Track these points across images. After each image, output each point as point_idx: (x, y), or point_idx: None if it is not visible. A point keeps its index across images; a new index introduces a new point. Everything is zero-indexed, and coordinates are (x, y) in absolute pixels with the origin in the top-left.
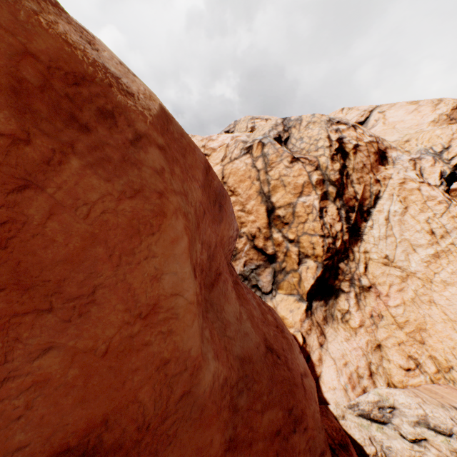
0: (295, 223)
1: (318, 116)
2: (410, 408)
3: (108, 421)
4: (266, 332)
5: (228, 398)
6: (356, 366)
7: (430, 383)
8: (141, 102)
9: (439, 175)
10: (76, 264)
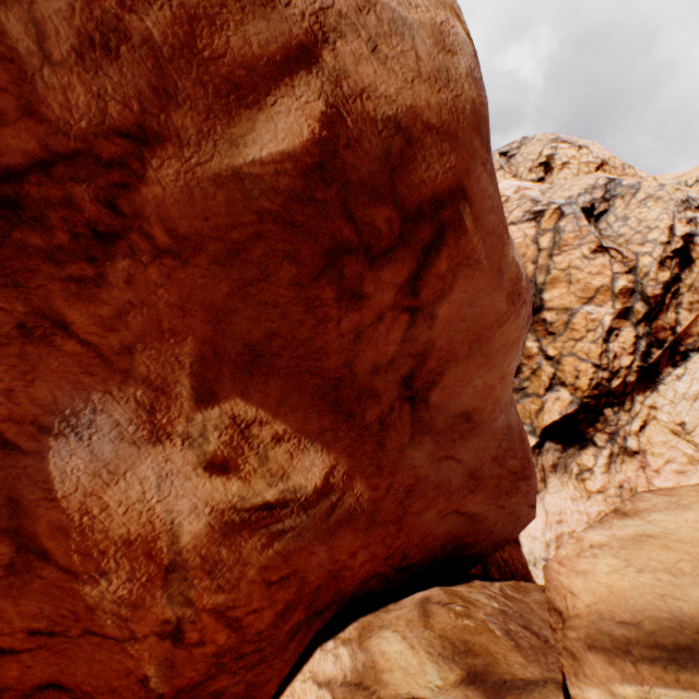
0: (564, 336)
1: (669, 189)
2: None
3: (478, 410)
4: (519, 423)
5: (500, 437)
6: (572, 530)
7: None
8: (523, 276)
9: None
10: (496, 353)
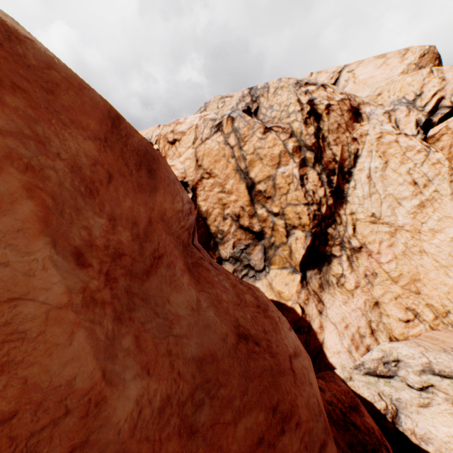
0: (277, 195)
1: (284, 80)
2: (413, 358)
3: None
4: (241, 316)
5: (175, 421)
6: (357, 327)
7: (430, 330)
8: None
9: (415, 124)
10: None
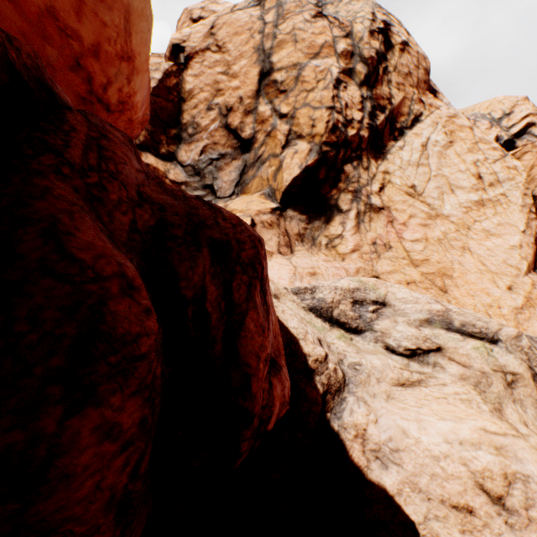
0: (296, 90)
1: None
2: (417, 302)
3: None
4: None
5: None
6: None
7: None
8: None
9: (495, 138)
10: None
